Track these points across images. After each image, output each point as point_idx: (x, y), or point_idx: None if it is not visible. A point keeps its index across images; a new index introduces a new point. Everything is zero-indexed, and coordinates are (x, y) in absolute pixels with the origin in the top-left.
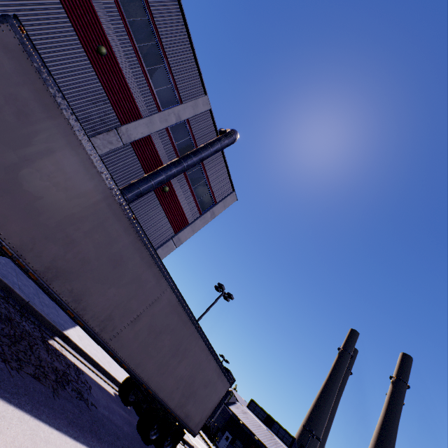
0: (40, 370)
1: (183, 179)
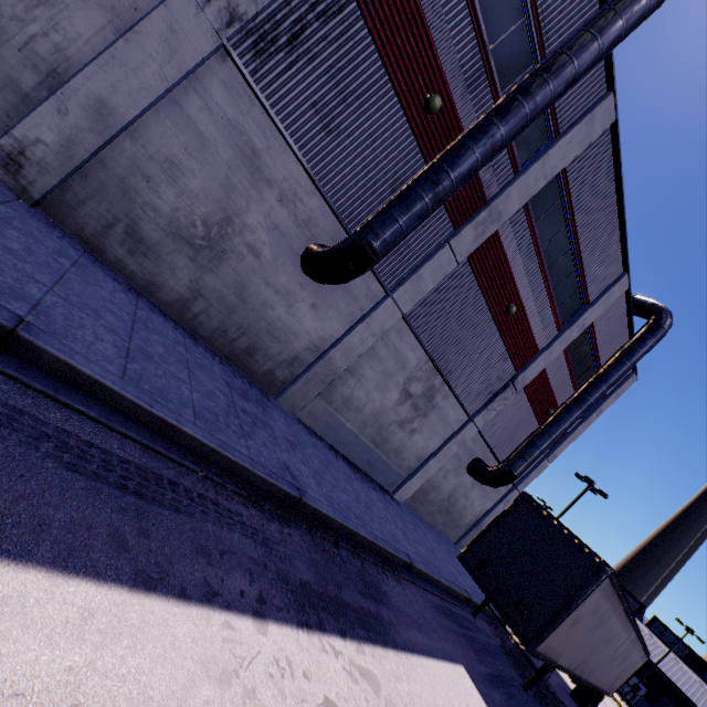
0: (556, 706)
1: (569, 390)
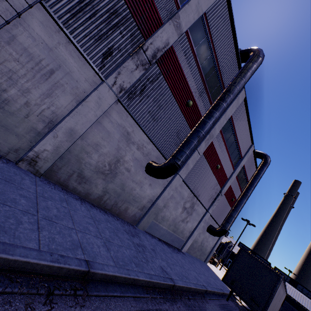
0: None
1: (238, 189)
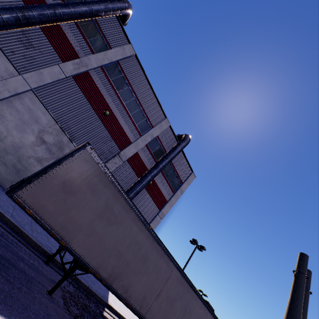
0: None
1: (159, 173)
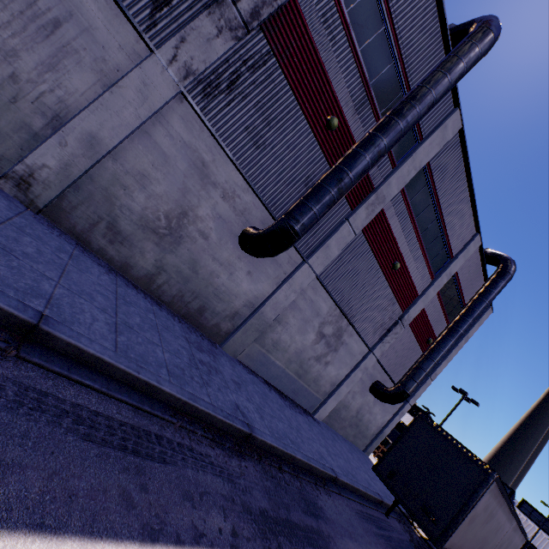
0: None
1: (443, 323)
